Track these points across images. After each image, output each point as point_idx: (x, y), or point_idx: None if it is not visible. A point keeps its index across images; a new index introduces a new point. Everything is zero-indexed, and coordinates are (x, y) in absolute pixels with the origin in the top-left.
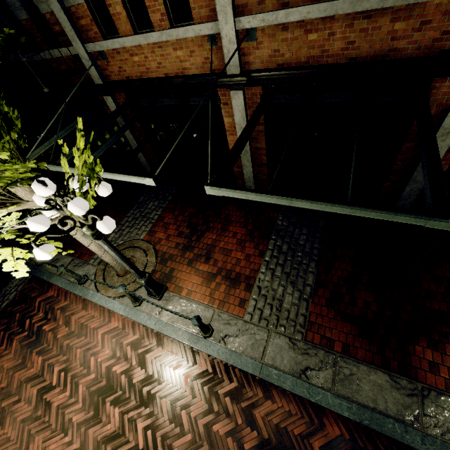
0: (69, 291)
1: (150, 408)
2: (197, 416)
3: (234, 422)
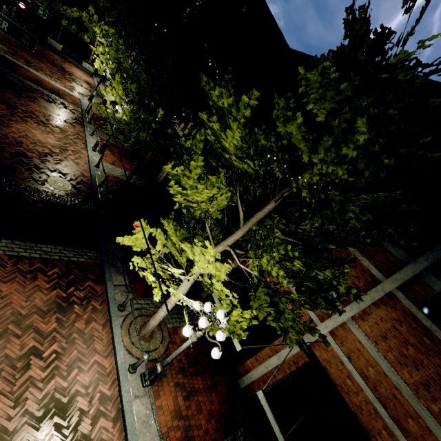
0: (107, 301)
1: None
2: None
3: None
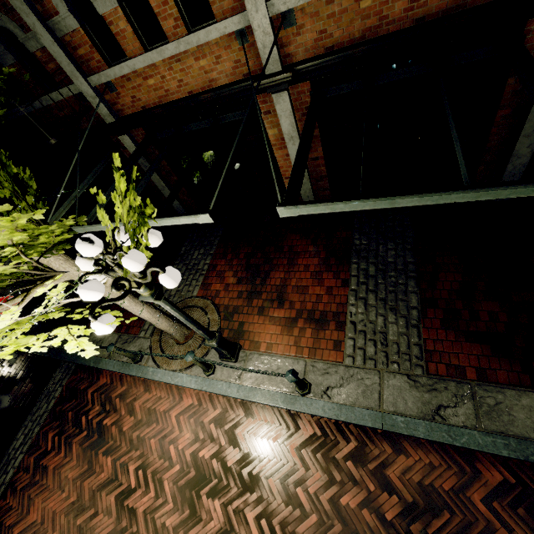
0: (124, 374)
1: (256, 493)
2: (317, 491)
3: (365, 489)
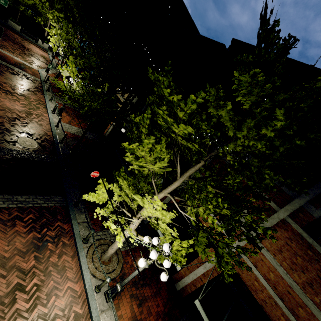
0: (73, 236)
1: None
2: None
3: None
